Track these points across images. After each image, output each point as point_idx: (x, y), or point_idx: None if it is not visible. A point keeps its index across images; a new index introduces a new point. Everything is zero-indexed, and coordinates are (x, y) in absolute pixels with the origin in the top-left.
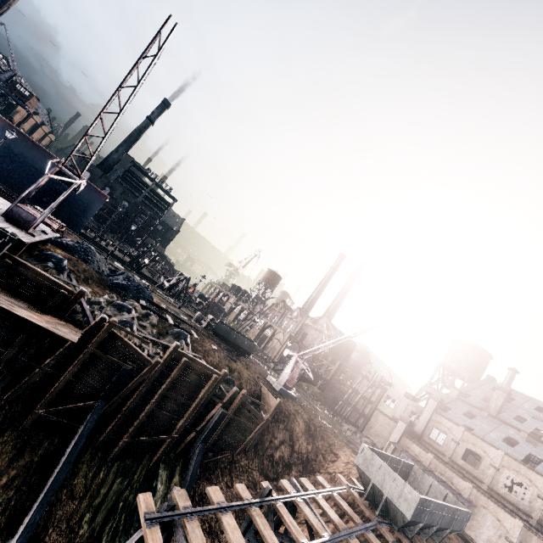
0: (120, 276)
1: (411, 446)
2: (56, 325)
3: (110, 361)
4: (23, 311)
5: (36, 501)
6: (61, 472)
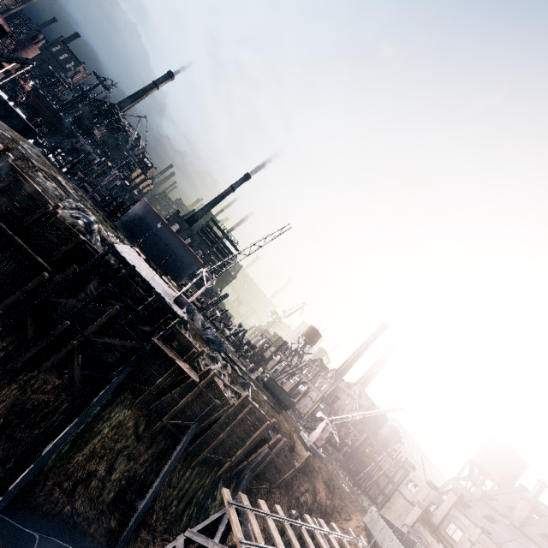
0: (208, 330)
1: (425, 533)
2: (189, 370)
3: (207, 397)
4: (177, 360)
5: (156, 479)
6: (172, 464)
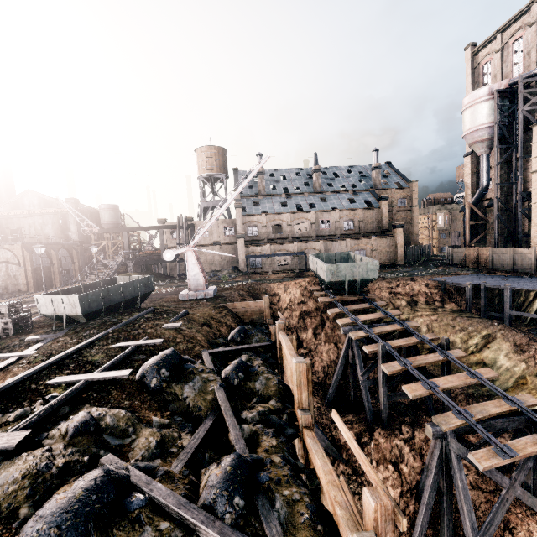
0: None
1: (254, 250)
2: None
3: None
4: None
5: None
6: None
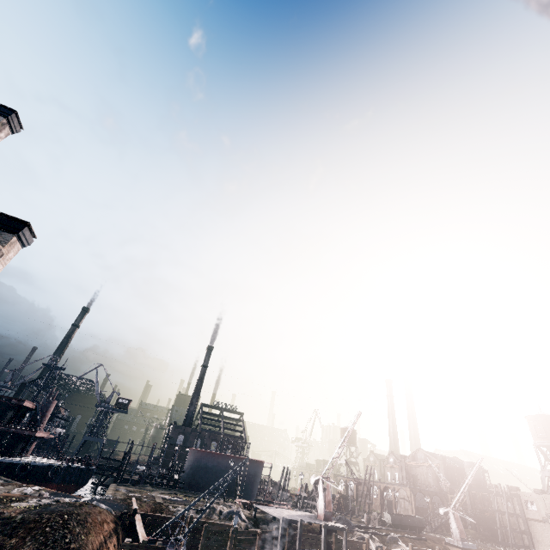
0: None
1: None
2: None
3: None
4: None
5: None
6: None
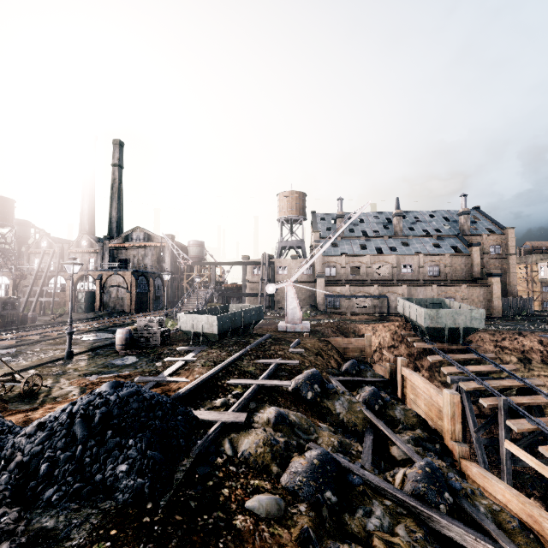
0: (6, 449)
1: (333, 290)
2: None
3: None
4: None
5: None
6: None
